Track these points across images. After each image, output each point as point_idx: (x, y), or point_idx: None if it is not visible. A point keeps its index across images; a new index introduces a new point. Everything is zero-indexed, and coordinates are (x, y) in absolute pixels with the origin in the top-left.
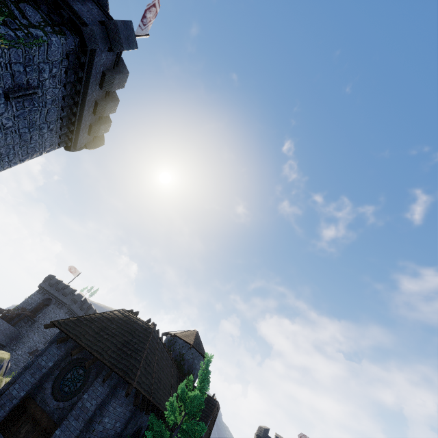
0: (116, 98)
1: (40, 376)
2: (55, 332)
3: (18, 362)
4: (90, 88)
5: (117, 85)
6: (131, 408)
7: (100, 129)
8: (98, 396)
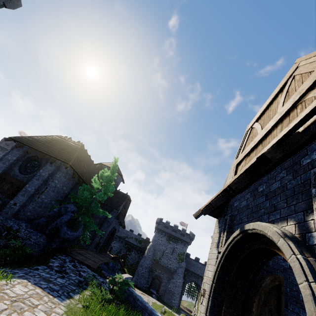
0: None
1: (9, 164)
2: None
3: None
4: None
5: None
6: (72, 183)
7: None
8: (49, 170)
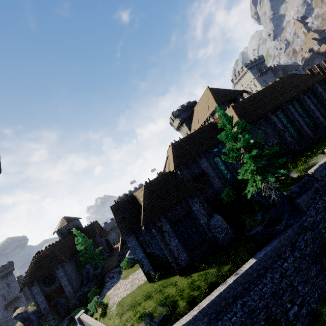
0: None
1: (41, 291)
2: (1, 294)
3: (6, 316)
4: None
5: None
6: (72, 260)
7: None
8: (61, 271)
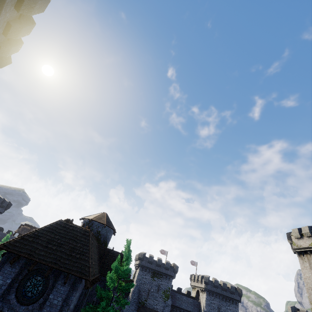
0: (31, 21)
1: (2, 293)
2: None
3: None
4: (4, 9)
5: (37, 9)
6: (82, 288)
7: (11, 50)
8: (62, 294)
